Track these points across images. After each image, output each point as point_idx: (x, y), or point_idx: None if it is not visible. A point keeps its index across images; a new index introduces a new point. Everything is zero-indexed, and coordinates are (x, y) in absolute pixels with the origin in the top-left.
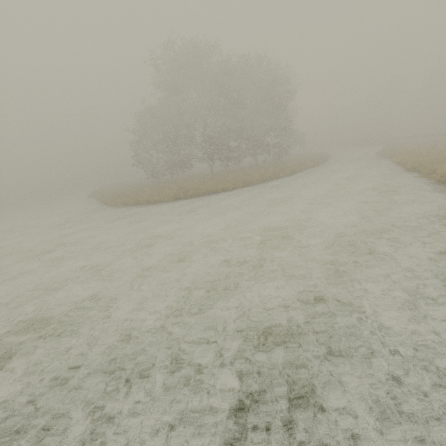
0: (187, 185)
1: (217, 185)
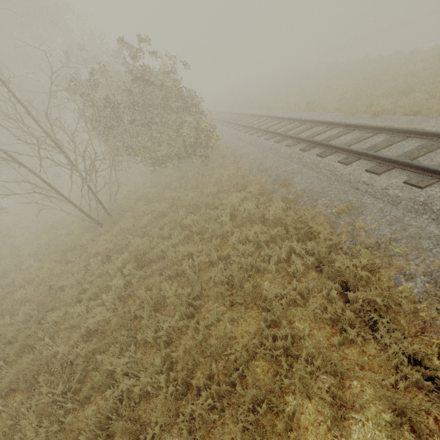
0: None
1: None
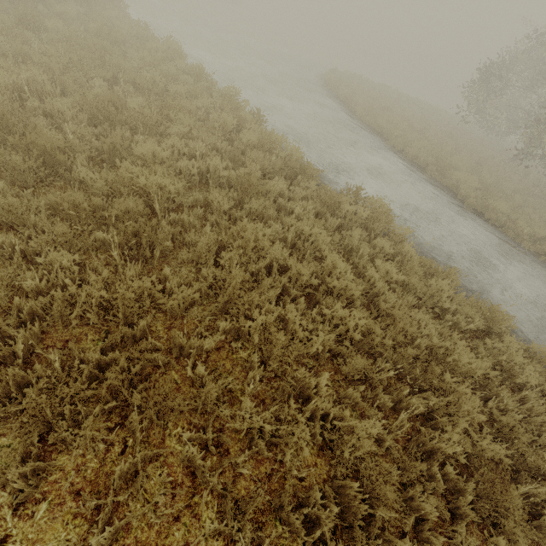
0: (397, 101)
1: (334, 74)
